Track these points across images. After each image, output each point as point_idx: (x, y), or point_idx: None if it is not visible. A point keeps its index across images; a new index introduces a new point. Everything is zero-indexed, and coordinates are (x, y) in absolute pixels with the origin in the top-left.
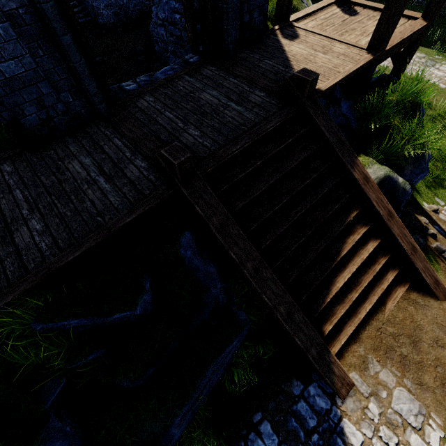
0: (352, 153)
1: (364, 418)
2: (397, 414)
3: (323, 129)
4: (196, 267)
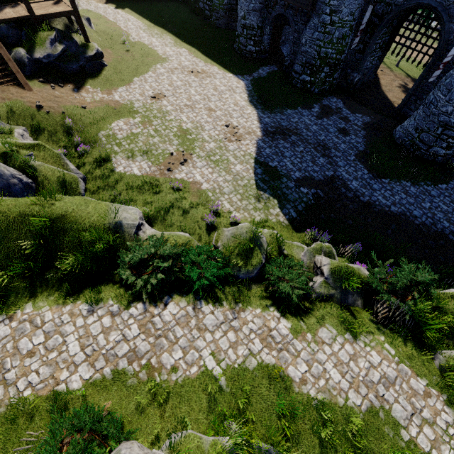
0: None
1: None
2: None
3: None
4: None
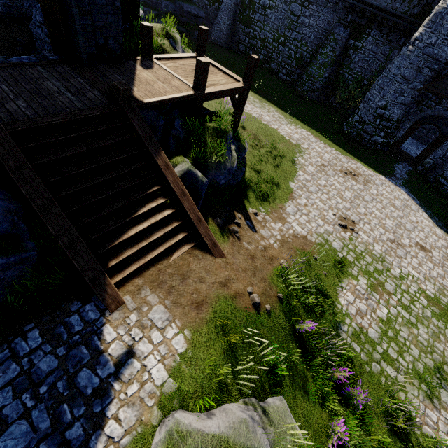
0: (158, 147)
1: (123, 323)
2: (150, 320)
3: (135, 125)
4: None
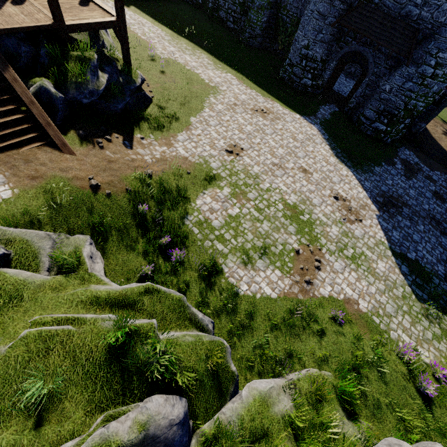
0: (6, 64)
1: None
2: None
3: None
4: None
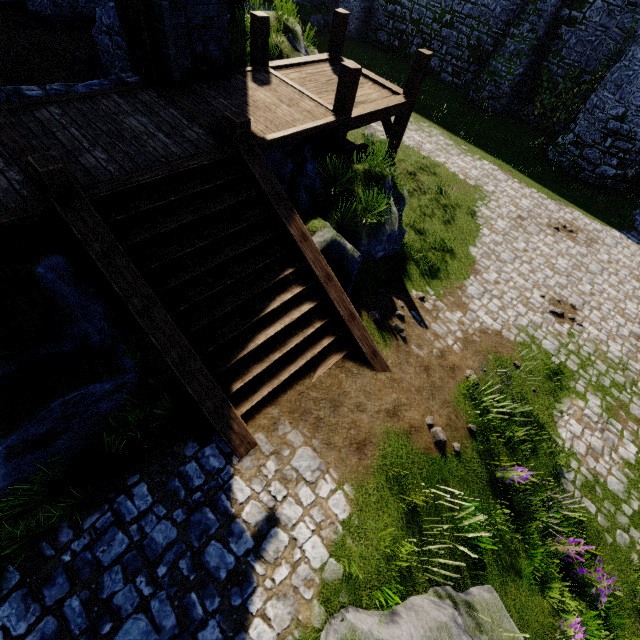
0: (290, 208)
1: (258, 475)
2: (294, 470)
3: (257, 177)
4: (60, 293)
